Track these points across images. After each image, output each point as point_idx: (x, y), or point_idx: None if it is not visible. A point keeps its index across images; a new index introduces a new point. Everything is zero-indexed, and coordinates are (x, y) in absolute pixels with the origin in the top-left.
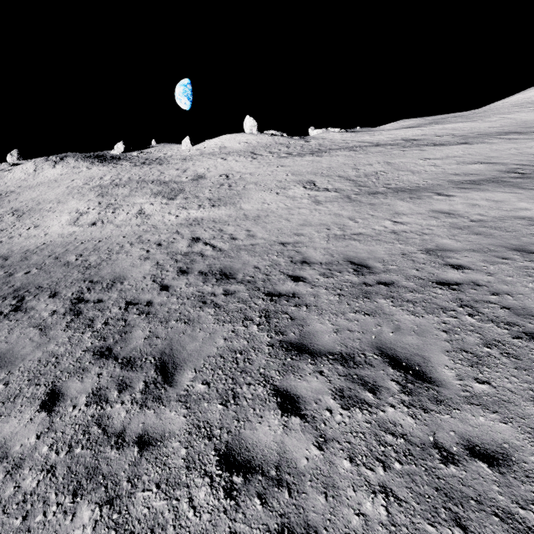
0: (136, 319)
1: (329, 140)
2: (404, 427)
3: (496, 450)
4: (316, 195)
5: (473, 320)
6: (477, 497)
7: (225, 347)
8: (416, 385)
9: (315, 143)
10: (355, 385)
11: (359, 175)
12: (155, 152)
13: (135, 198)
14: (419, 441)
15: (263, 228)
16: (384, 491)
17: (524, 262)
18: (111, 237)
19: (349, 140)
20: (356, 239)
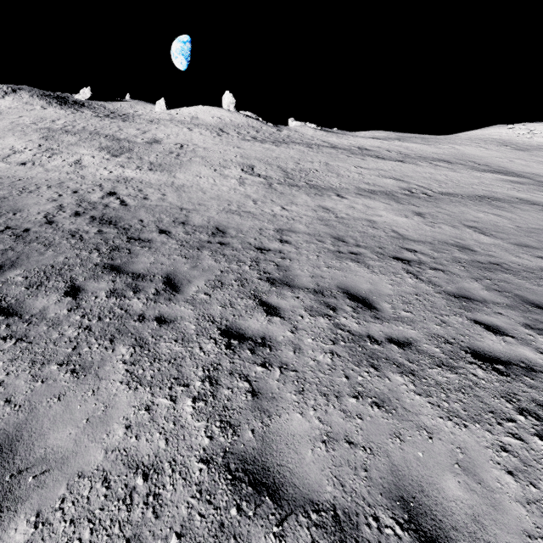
0: (5, 238)
1: (300, 134)
2: (133, 307)
3: (172, 319)
4: (246, 178)
5: (248, 268)
6: (135, 333)
7: (61, 262)
8: (167, 292)
9: (286, 133)
10: (129, 288)
11: (295, 169)
12: (125, 107)
13: (79, 148)
14: (133, 313)
15: (178, 195)
16: (86, 328)
17: (328, 245)
18: (33, 178)
19: (316, 138)
20: (241, 215)
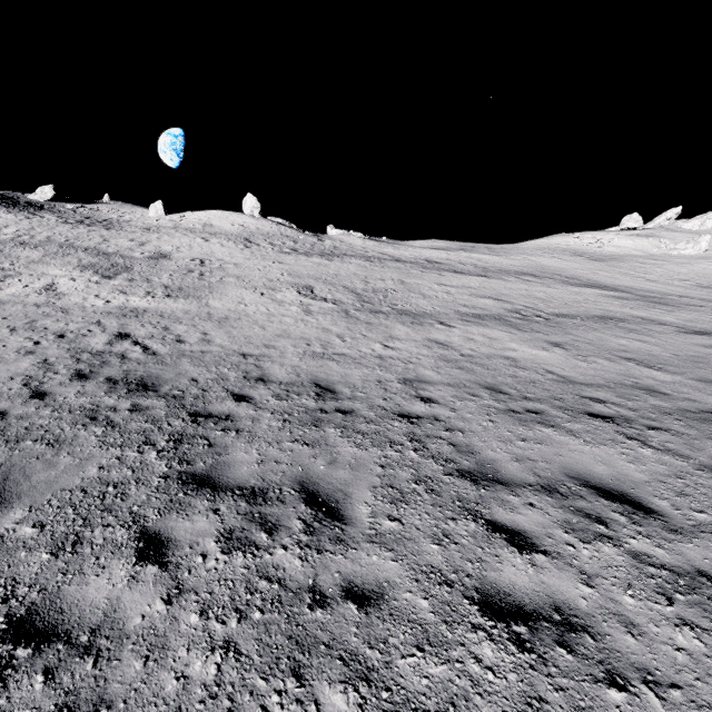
0: None
1: (348, 244)
2: (286, 571)
3: (374, 589)
4: (310, 304)
5: (415, 456)
6: (330, 641)
7: (96, 478)
8: (324, 523)
9: (331, 244)
10: (253, 524)
11: (367, 289)
12: (105, 210)
13: (48, 267)
14: (296, 586)
15: (226, 333)
16: (226, 647)
17: (489, 400)
18: None
19: (370, 249)
20: (335, 360)
